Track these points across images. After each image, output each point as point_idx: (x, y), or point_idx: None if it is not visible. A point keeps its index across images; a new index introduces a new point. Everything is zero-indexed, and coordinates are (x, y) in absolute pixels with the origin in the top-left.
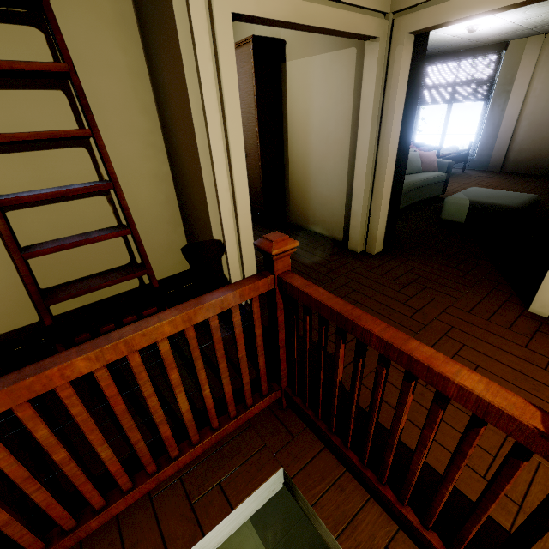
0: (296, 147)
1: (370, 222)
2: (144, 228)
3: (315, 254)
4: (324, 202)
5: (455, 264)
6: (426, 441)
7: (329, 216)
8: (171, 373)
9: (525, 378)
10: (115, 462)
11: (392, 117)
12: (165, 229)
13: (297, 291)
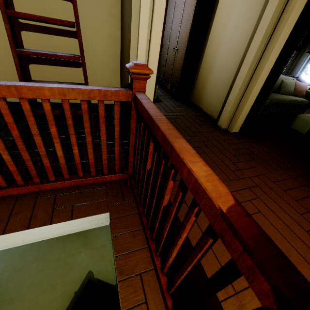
0: (210, 51)
1: (236, 110)
2: (97, 68)
3: (195, 121)
4: (214, 92)
5: (283, 154)
6: (171, 214)
7: (214, 102)
8: (51, 127)
9: (288, 230)
10: (12, 165)
11: (279, 35)
12: (109, 74)
13: (139, 102)
